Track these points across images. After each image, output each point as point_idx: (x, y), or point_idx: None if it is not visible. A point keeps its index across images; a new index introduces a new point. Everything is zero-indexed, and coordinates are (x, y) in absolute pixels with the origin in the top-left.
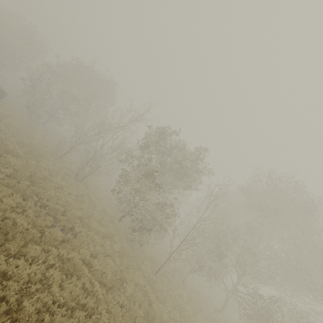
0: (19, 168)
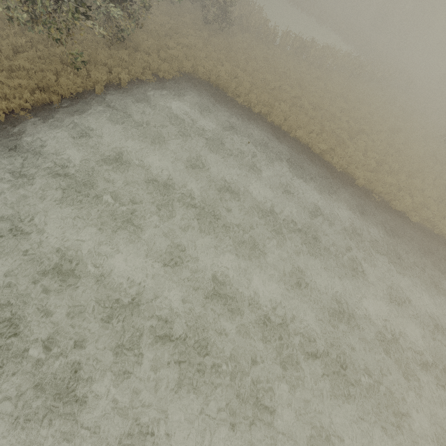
0: None
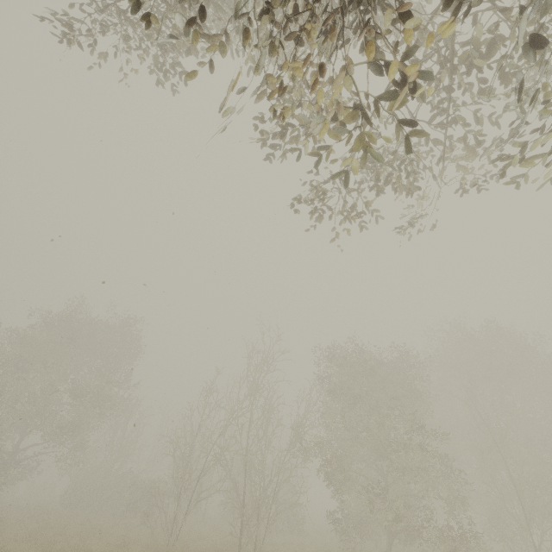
0: None
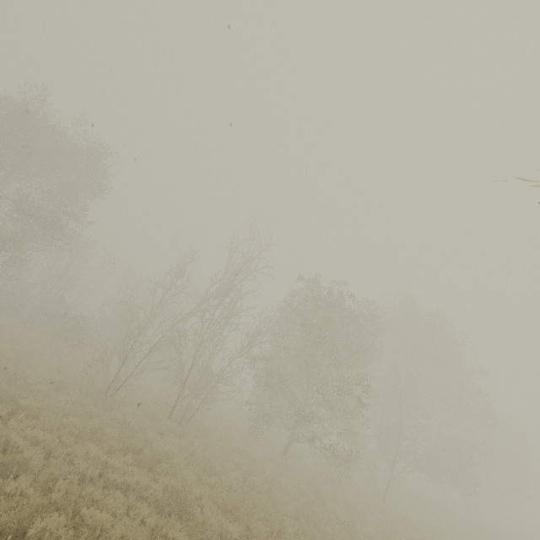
0: (257, 531)
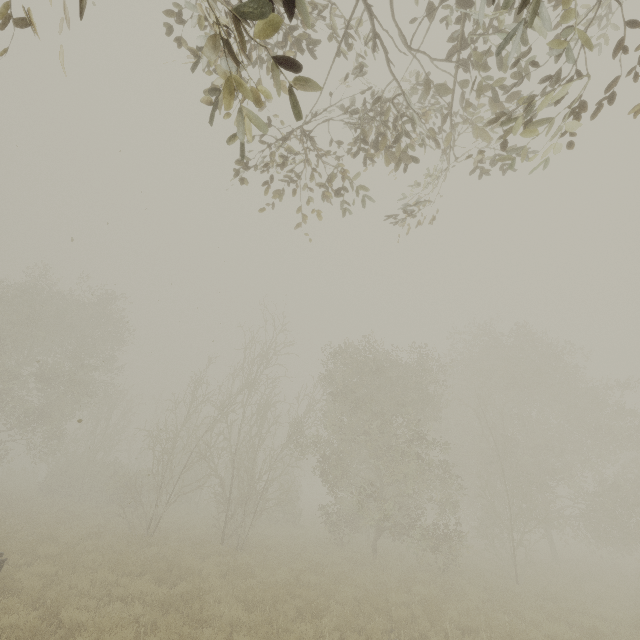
0: (276, 612)
